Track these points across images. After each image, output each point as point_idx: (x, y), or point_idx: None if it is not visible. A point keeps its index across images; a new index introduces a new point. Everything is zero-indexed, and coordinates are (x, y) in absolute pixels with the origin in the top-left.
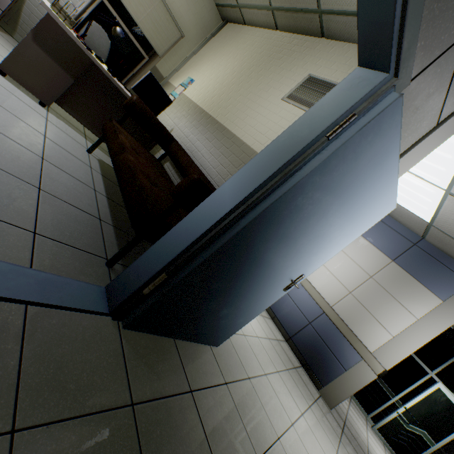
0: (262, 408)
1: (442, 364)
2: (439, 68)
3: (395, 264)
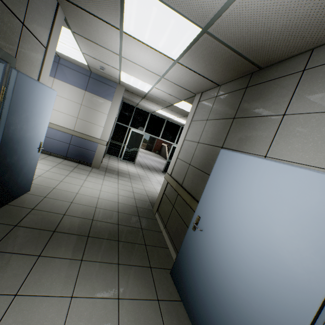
0: (66, 192)
1: (130, 121)
2: (24, 40)
3: (88, 93)
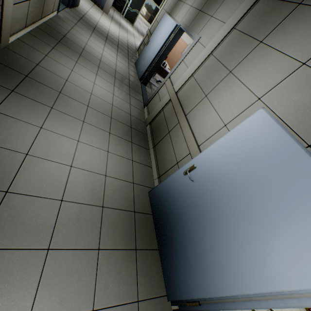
0: (93, 17)
1: None
2: None
3: None
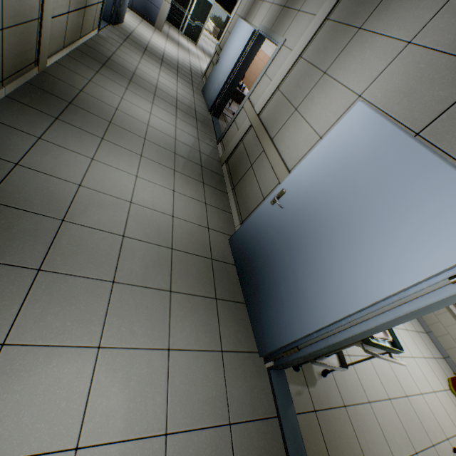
0: (143, 36)
1: None
2: None
3: None
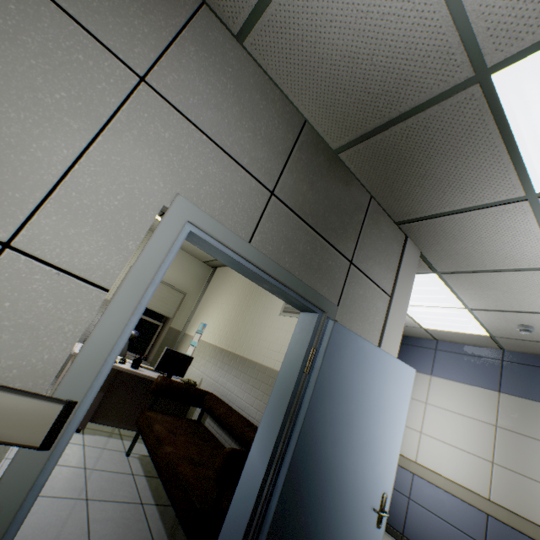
0: None
1: None
2: (352, 283)
3: (505, 395)
